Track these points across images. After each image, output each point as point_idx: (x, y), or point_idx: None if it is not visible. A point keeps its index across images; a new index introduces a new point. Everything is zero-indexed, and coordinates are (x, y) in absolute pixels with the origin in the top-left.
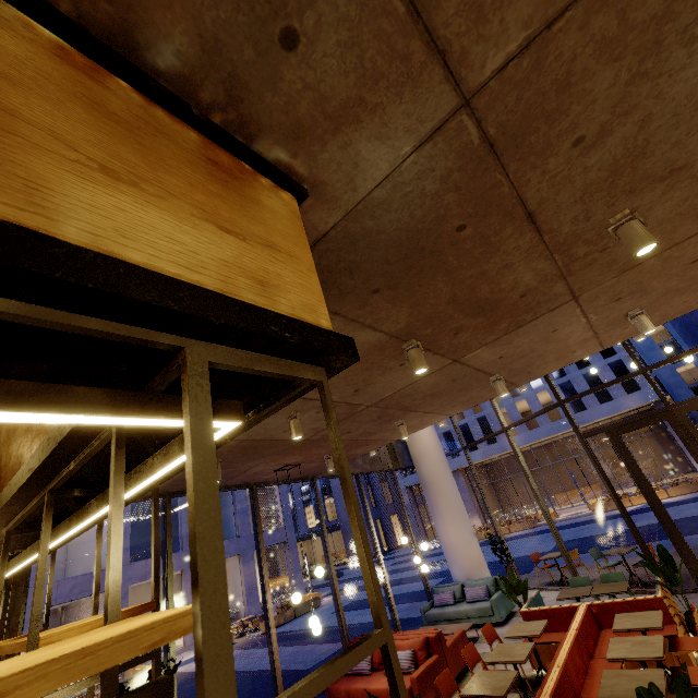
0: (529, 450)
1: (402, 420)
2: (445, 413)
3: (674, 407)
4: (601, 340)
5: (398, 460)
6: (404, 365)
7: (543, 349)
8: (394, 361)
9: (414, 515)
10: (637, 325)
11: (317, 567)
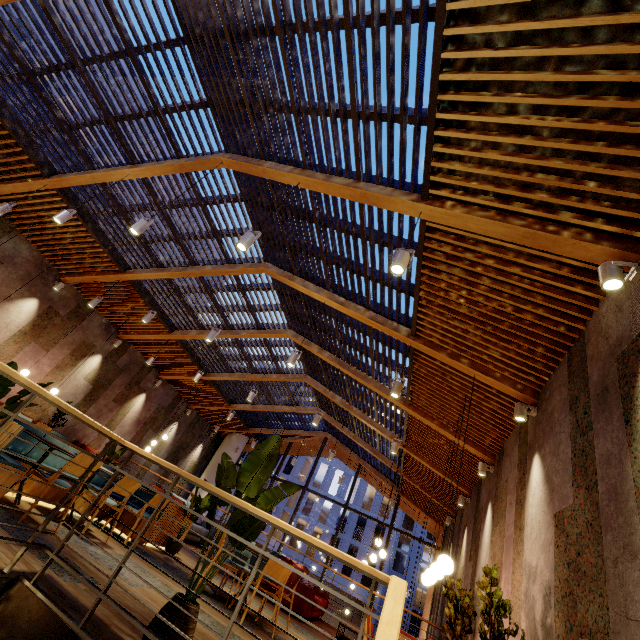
0: None
1: None
2: None
3: None
4: None
5: None
6: None
7: None
8: None
9: None
10: None
11: None
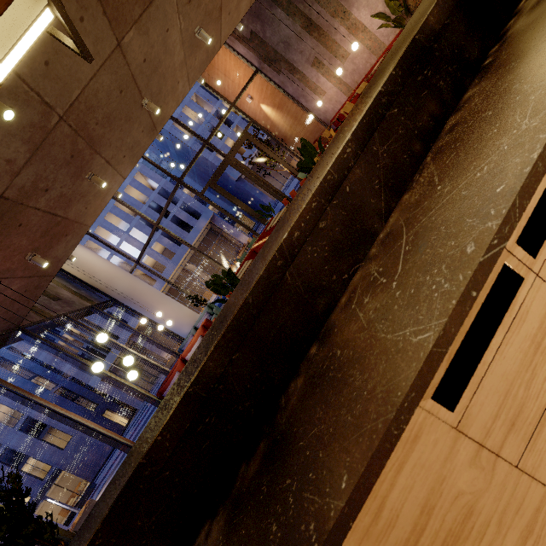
0: (169, 291)
1: (91, 173)
2: (120, 172)
3: (228, 156)
4: (188, 72)
5: (92, 300)
6: (83, 23)
7: (165, 64)
8: (75, 4)
9: (123, 392)
10: (203, 37)
11: (98, 335)
